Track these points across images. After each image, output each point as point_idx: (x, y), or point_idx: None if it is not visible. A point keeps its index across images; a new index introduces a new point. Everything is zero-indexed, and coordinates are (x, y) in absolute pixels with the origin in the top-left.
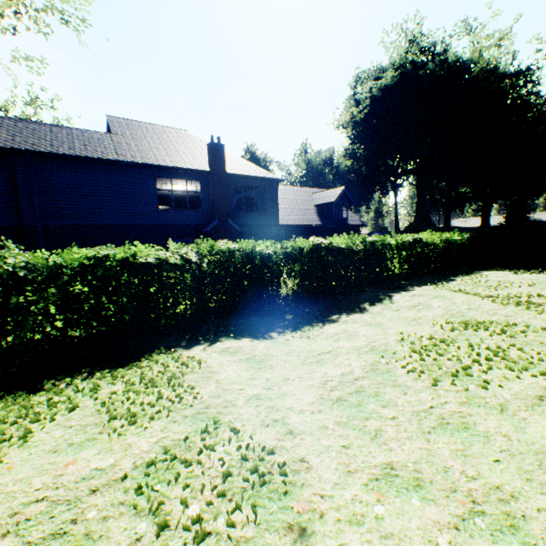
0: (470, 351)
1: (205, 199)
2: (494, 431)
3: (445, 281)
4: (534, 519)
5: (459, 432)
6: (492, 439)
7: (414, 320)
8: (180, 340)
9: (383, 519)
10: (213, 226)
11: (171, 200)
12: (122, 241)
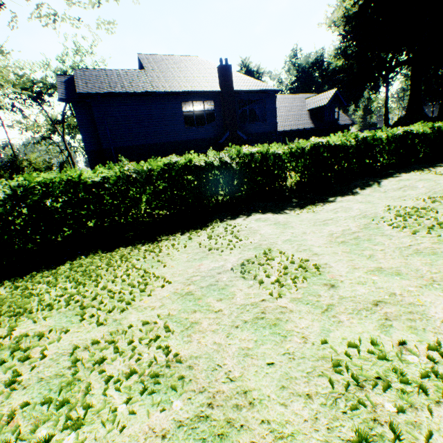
0: None
1: (218, 115)
2: None
3: (432, 168)
4: None
5: (429, 256)
6: None
7: (399, 198)
8: (225, 216)
9: (377, 283)
10: (226, 137)
11: (188, 120)
12: (163, 155)
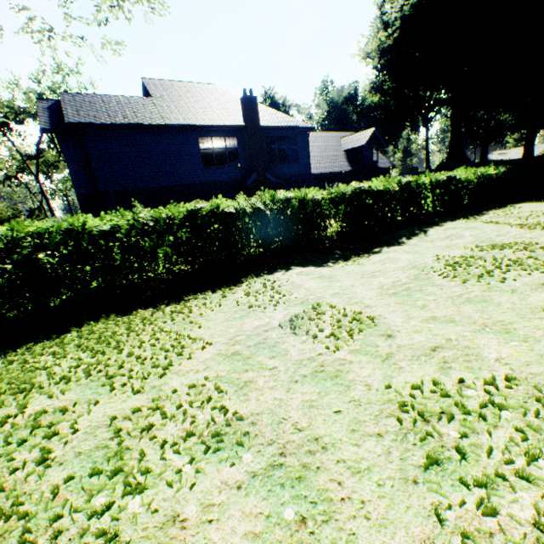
0: (494, 261)
1: (242, 154)
2: (504, 301)
3: (477, 216)
4: (520, 330)
5: (480, 303)
6: (502, 305)
7: (447, 247)
8: (261, 270)
9: (433, 330)
10: (252, 180)
11: (203, 158)
12: (176, 200)
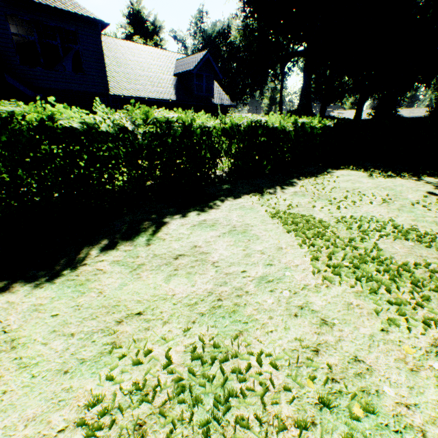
0: None
1: None
2: None
3: (282, 187)
4: None
5: None
6: None
7: (118, 323)
8: None
9: None
10: None
11: None
12: None
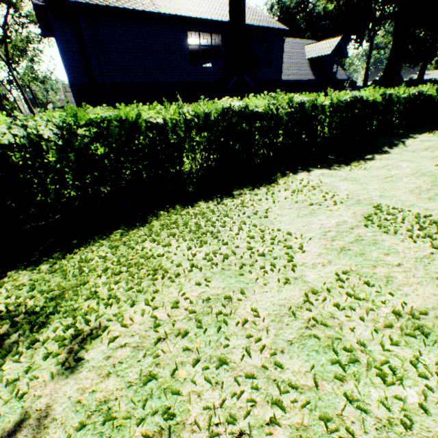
0: None
1: (225, 54)
2: None
3: (437, 131)
4: None
5: None
6: None
7: (433, 158)
8: (282, 170)
9: None
10: (233, 82)
11: None
12: (165, 97)
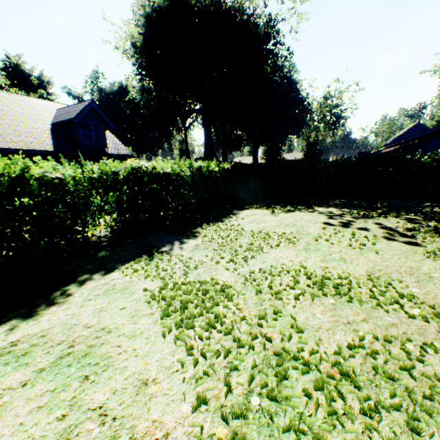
0: None
1: None
2: None
3: (181, 241)
4: None
5: None
6: None
7: None
8: None
9: None
10: None
11: None
12: None
